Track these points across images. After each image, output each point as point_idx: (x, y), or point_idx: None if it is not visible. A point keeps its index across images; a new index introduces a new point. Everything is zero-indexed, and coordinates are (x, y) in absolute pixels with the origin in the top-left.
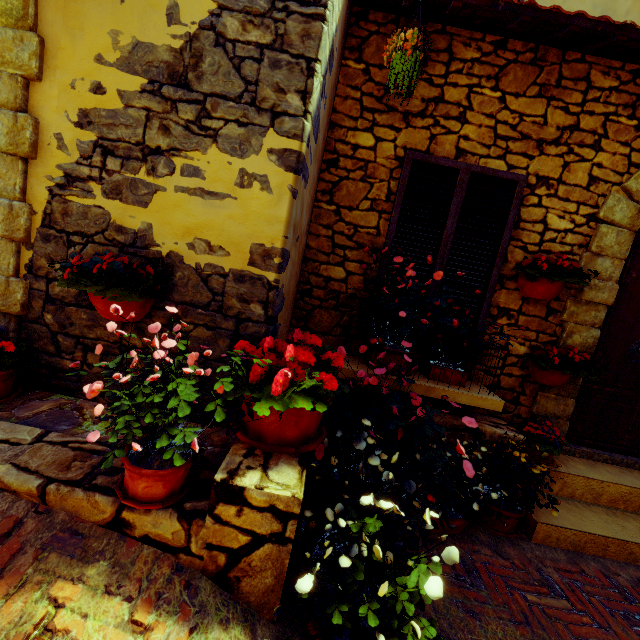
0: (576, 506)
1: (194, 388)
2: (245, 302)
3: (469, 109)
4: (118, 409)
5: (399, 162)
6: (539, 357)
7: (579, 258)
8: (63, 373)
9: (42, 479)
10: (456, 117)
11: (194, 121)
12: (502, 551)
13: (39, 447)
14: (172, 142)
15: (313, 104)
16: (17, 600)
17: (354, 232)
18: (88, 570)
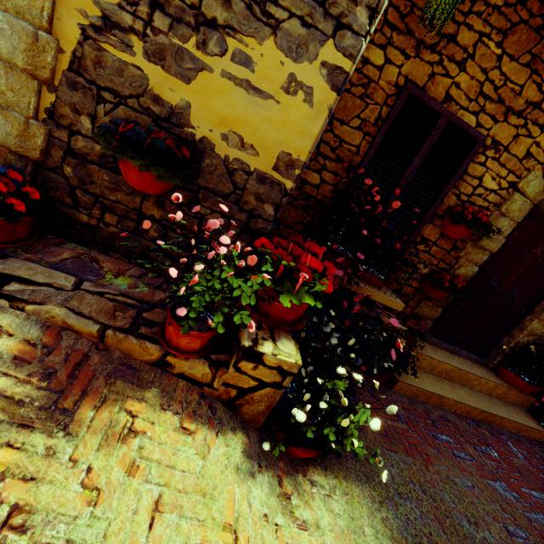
0: (419, 373)
1: (257, 286)
2: (261, 201)
3: (471, 58)
4: (190, 290)
5: (397, 90)
6: (436, 279)
7: (490, 214)
8: (78, 225)
9: (99, 324)
10: (458, 62)
11: (258, 1)
12: (375, 395)
13: (81, 295)
14: (230, 18)
15: (375, 25)
16: (104, 411)
17: (338, 145)
18: (146, 394)
